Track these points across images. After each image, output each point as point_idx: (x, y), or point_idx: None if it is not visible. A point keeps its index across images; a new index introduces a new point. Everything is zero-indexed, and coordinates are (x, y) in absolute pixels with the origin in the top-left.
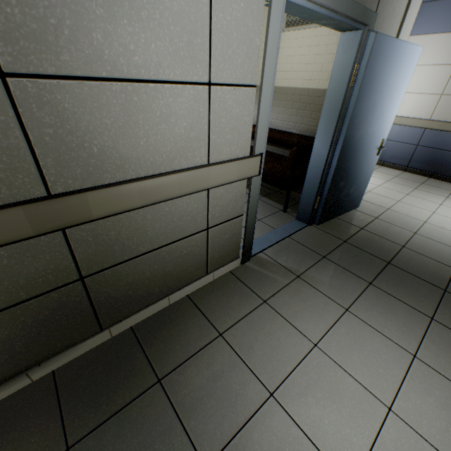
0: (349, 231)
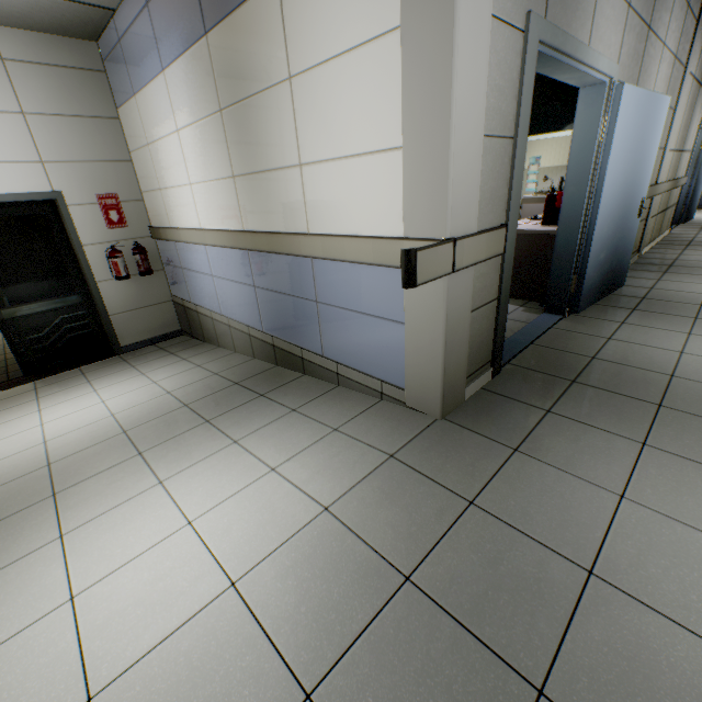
0: (700, 224)
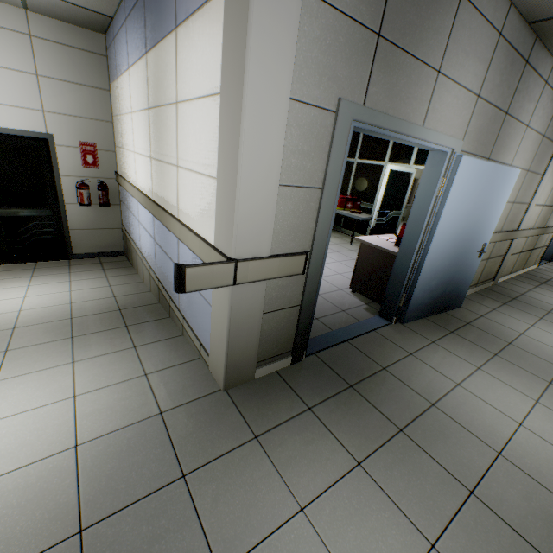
0: None
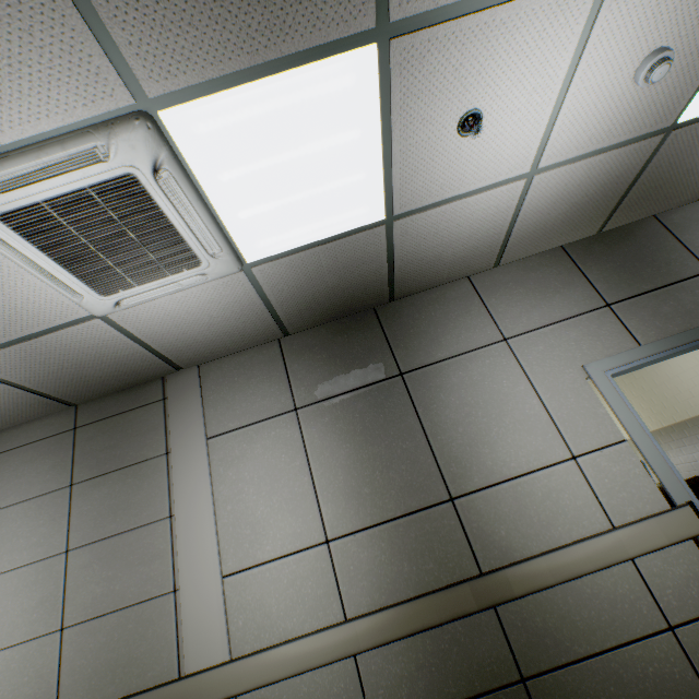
0: None
